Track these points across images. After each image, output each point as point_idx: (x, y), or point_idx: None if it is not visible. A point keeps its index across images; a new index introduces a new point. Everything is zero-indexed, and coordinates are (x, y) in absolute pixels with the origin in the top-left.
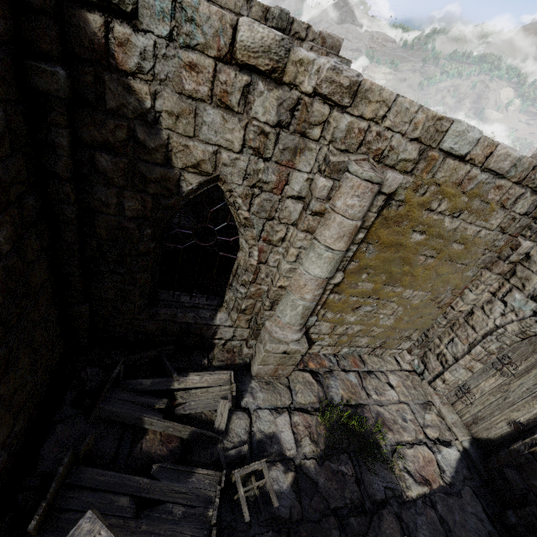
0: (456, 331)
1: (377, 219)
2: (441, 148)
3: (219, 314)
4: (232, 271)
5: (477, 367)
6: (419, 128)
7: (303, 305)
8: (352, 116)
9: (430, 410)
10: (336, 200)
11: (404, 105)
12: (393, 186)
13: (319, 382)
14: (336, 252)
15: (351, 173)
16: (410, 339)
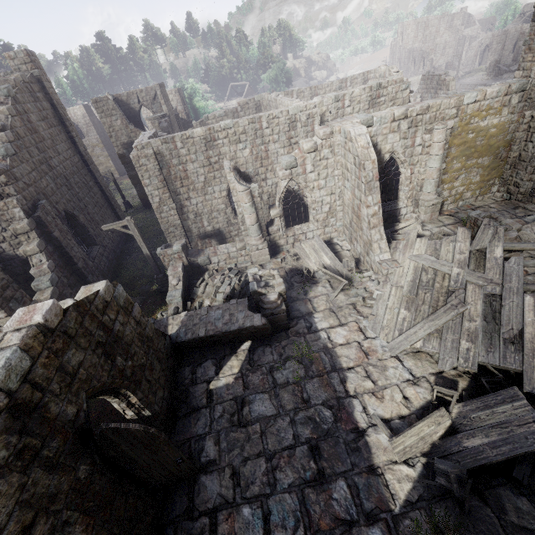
0: (516, 167)
1: (451, 138)
2: (464, 104)
3: (399, 204)
4: (399, 184)
5: (534, 177)
6: (453, 104)
7: (434, 181)
8: (429, 114)
9: (517, 209)
10: (433, 139)
11: (445, 102)
12: (452, 125)
13: (452, 216)
14: (440, 155)
15: (436, 129)
16: (495, 185)
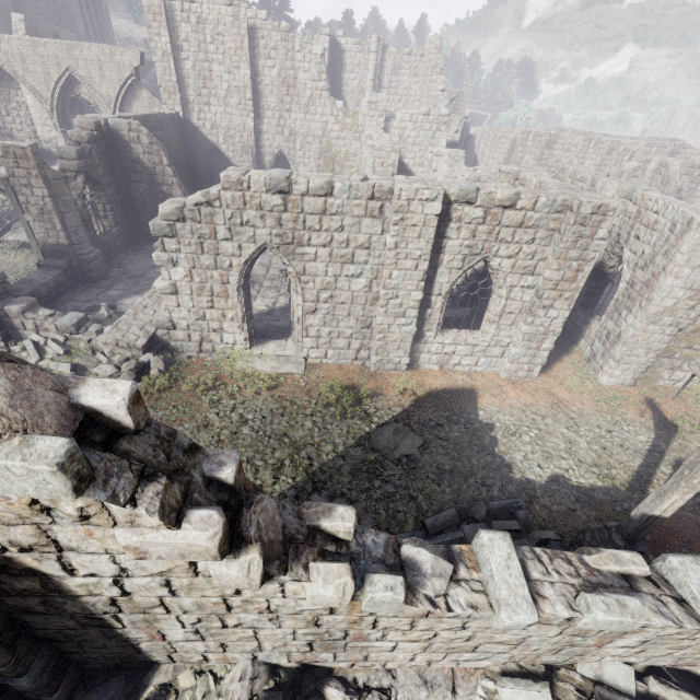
0: None
1: None
2: None
3: None
4: None
5: None
6: None
7: None
8: None
9: None
10: None
11: None
12: None
13: None
14: None
15: None
16: None
